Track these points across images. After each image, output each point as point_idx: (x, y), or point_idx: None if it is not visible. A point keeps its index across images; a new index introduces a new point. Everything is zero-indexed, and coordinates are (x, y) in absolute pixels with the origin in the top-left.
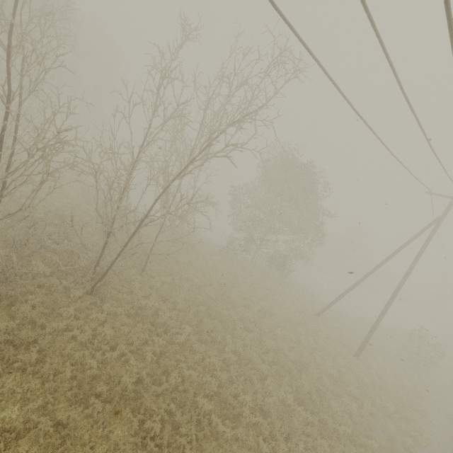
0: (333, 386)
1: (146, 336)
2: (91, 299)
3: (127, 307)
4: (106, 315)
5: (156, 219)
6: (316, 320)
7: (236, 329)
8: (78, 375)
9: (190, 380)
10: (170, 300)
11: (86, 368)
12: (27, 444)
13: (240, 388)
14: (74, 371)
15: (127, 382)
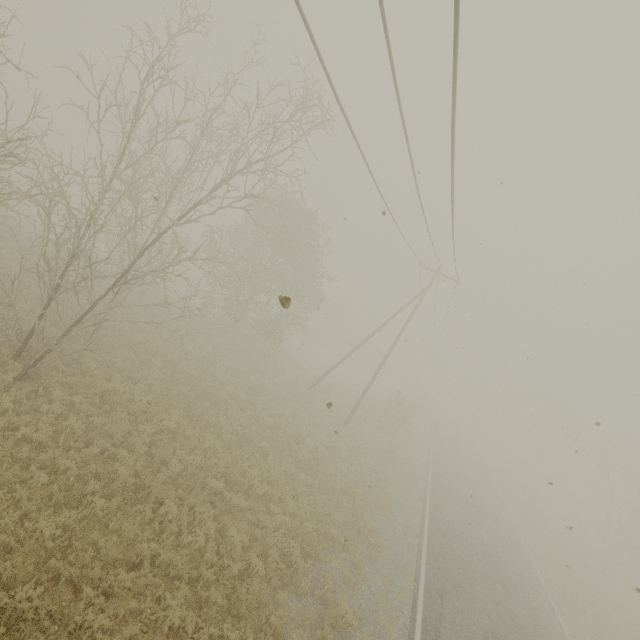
0: (328, 452)
1: (128, 426)
2: (28, 386)
3: (89, 393)
4: (61, 406)
5: (142, 276)
6: (308, 394)
7: (227, 410)
8: (60, 477)
9: (191, 466)
10: (143, 381)
11: (61, 470)
12: (20, 557)
13: (246, 466)
14: (46, 476)
15: (126, 476)
